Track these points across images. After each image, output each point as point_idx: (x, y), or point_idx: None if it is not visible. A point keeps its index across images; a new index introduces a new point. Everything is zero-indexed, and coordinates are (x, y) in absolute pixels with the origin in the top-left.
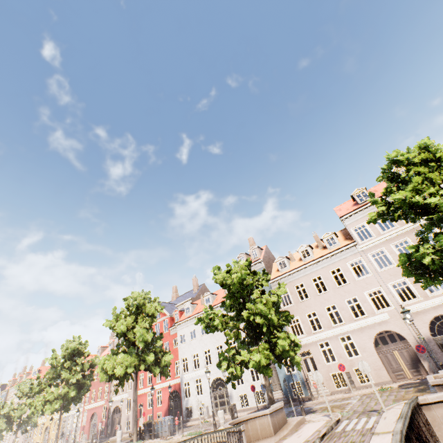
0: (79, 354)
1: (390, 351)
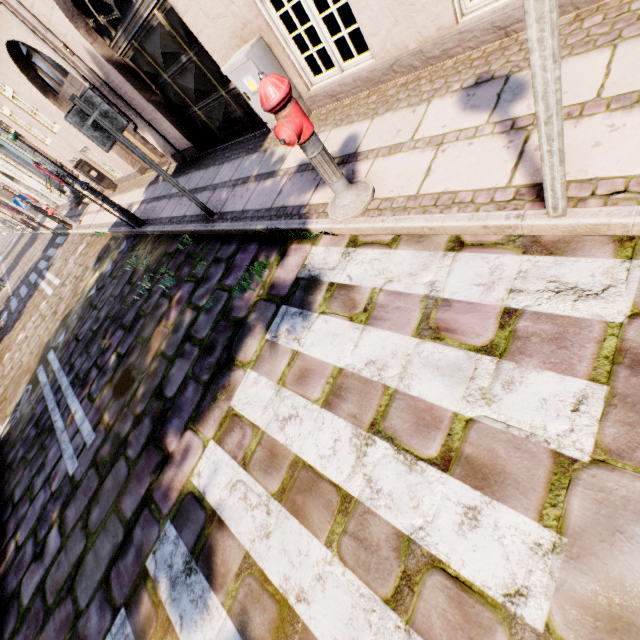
0: None
1: None
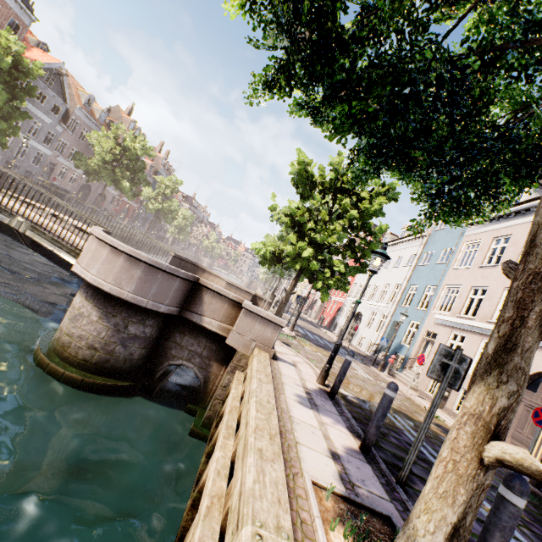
0: None
1: None
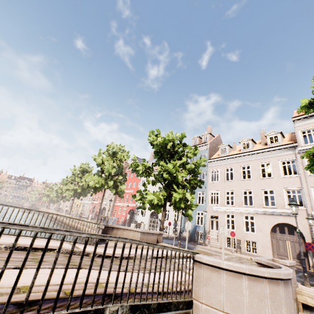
0: (87, 172)
1: (283, 240)
